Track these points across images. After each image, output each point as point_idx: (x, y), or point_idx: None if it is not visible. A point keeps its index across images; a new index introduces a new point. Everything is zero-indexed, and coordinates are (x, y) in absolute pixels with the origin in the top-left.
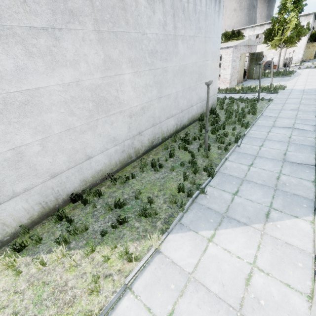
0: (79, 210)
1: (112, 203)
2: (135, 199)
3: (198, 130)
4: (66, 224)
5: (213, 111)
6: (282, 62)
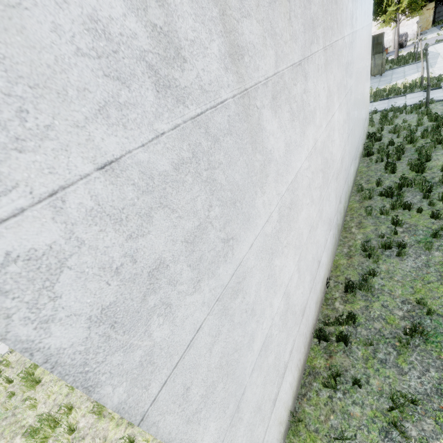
0: (343, 356)
1: (388, 330)
2: (425, 315)
3: (388, 172)
4: (352, 390)
5: (375, 137)
6: (392, 43)
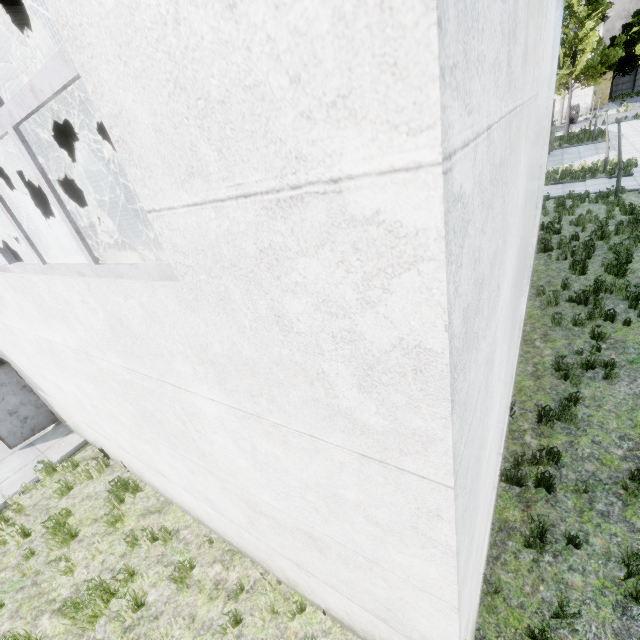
0: (546, 507)
1: (606, 474)
2: None
3: (576, 272)
4: (566, 551)
5: (552, 229)
6: (559, 117)
